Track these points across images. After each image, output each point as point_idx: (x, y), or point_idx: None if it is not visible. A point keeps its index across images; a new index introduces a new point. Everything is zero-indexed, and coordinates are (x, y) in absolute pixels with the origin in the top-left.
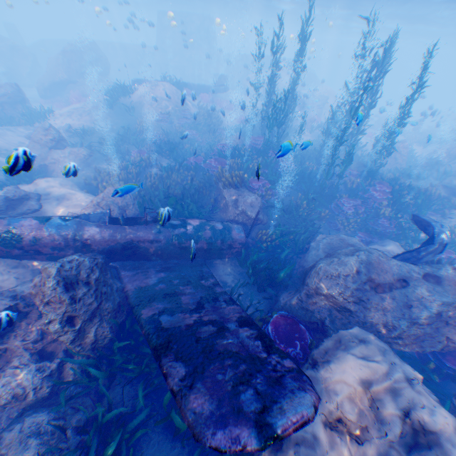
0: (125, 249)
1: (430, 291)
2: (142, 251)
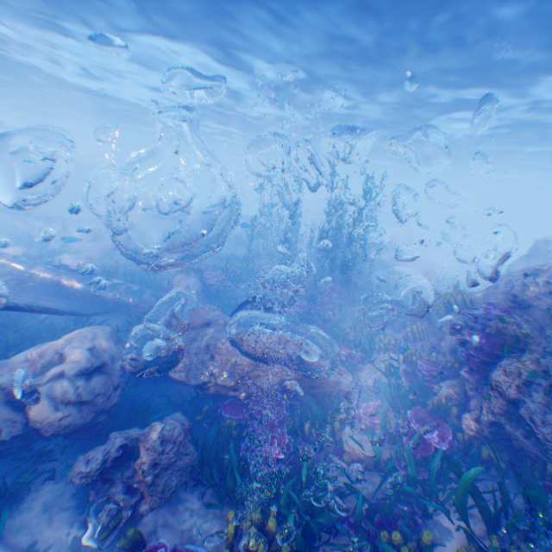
0: (55, 285)
1: (216, 330)
2: (66, 289)
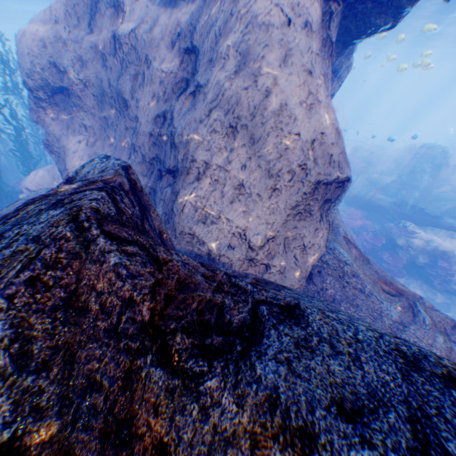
0: None
1: None
2: None
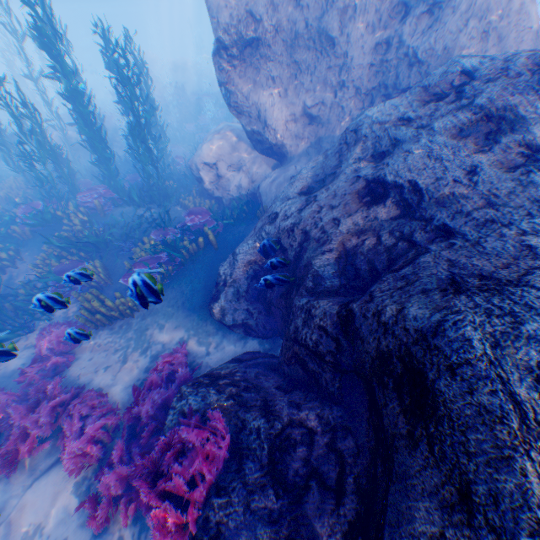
0: None
1: None
2: None
